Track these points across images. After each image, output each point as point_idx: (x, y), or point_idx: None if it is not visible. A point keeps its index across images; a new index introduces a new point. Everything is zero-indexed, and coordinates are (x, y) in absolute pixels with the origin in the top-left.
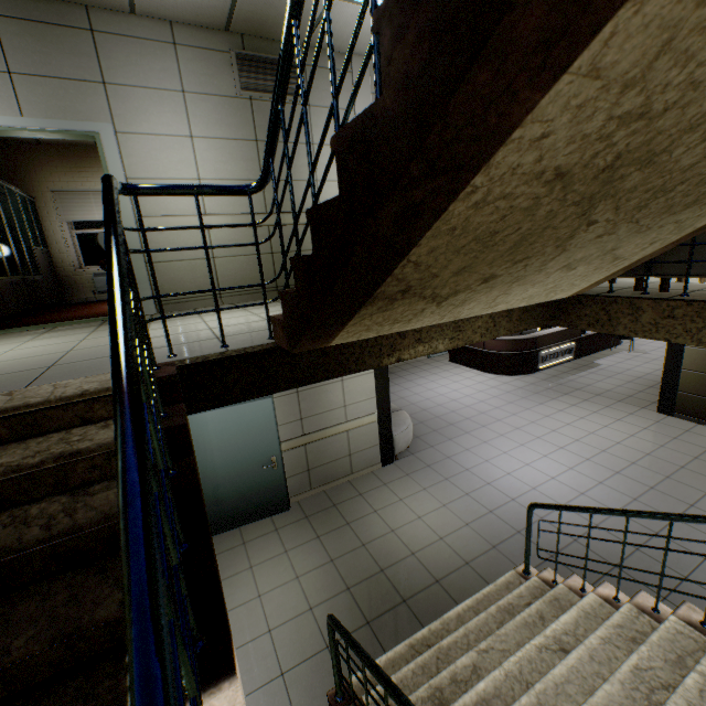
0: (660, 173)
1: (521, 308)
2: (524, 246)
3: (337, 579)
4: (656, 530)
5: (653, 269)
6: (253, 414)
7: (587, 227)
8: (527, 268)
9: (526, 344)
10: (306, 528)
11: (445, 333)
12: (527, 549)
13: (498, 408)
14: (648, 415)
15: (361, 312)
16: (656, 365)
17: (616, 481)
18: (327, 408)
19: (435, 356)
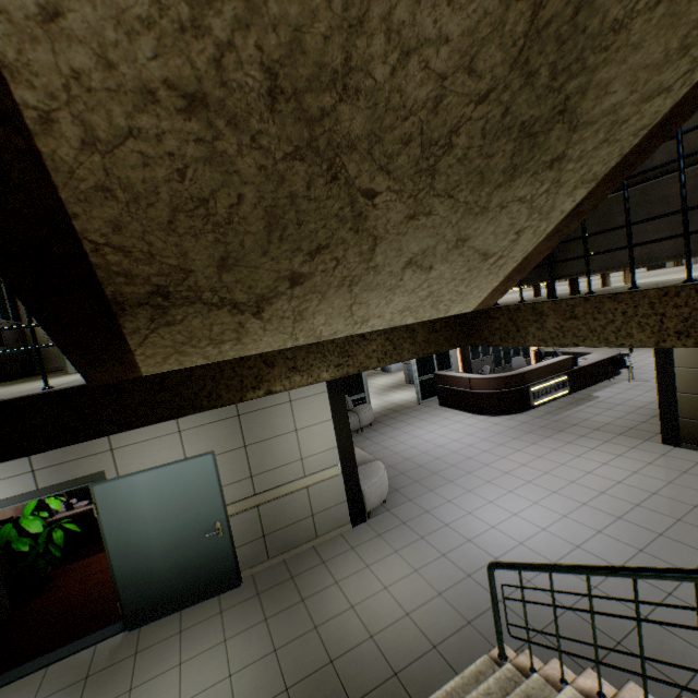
0: (393, 111)
1: (427, 328)
2: (292, 227)
3: (275, 676)
4: (669, 589)
5: (558, 271)
6: (191, 473)
7: (371, 201)
8: (346, 264)
9: (513, 381)
10: (254, 609)
11: (328, 359)
12: (497, 625)
13: (486, 452)
14: (652, 447)
15: (127, 326)
16: None
17: (617, 528)
18: (281, 462)
19: (425, 402)
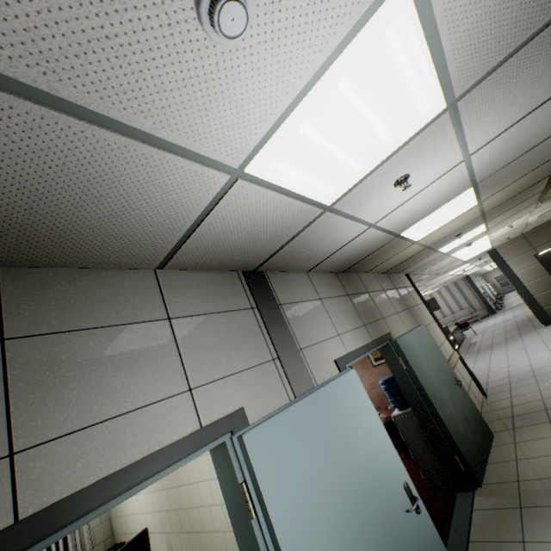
0: None
1: None
2: None
3: None
4: None
5: None
6: (424, 336)
7: None
8: None
9: None
10: (531, 427)
11: None
12: None
13: (475, 364)
14: (544, 328)
15: None
16: (500, 329)
17: None
18: (437, 345)
19: None
